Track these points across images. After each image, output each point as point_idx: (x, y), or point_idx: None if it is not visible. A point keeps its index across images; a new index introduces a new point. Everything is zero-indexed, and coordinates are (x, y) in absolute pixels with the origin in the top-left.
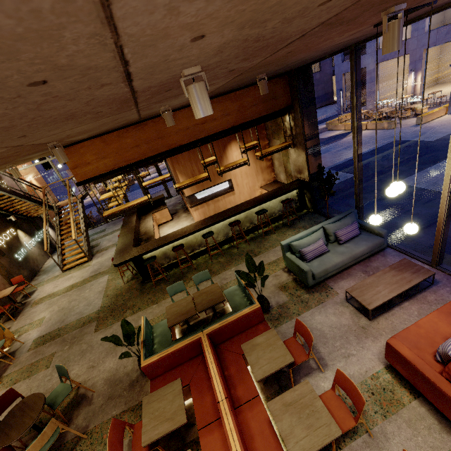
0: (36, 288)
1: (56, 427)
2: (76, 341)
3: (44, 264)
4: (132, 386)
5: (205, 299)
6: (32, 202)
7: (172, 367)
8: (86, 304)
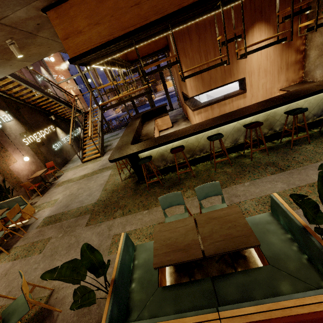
0: (63, 173)
1: None
2: (69, 231)
3: (74, 156)
4: None
5: (217, 231)
6: (64, 105)
7: None
8: (88, 193)
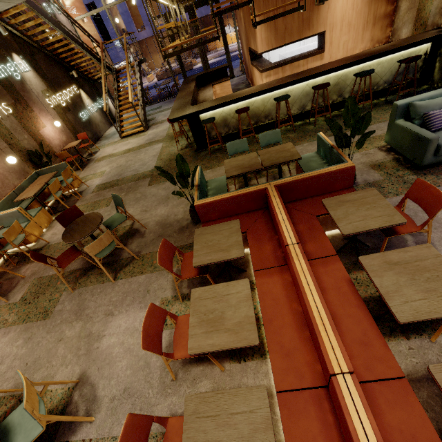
0: (98, 149)
1: (111, 240)
2: (131, 190)
3: (105, 132)
4: (181, 230)
5: (274, 156)
6: (90, 56)
7: (227, 215)
8: (141, 164)
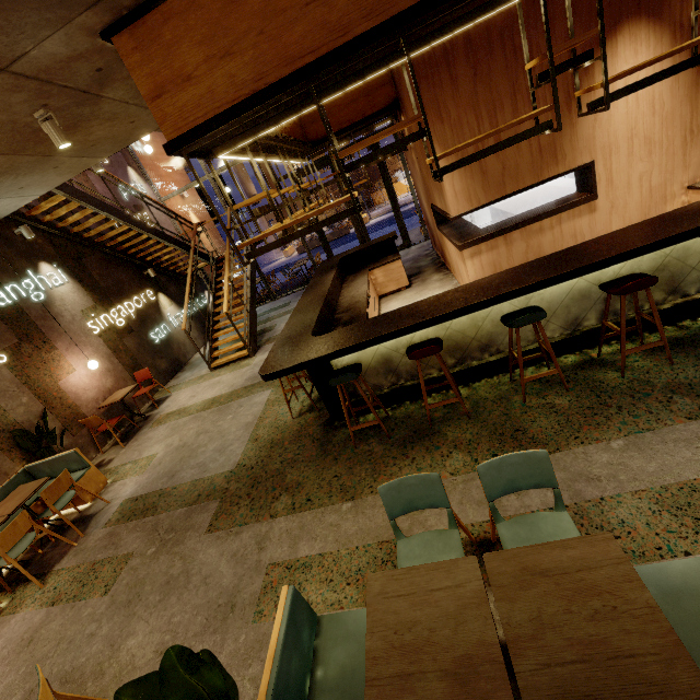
0: (170, 393)
1: None
2: (170, 541)
3: (195, 353)
4: None
5: (558, 622)
6: (173, 245)
7: None
8: (218, 447)
